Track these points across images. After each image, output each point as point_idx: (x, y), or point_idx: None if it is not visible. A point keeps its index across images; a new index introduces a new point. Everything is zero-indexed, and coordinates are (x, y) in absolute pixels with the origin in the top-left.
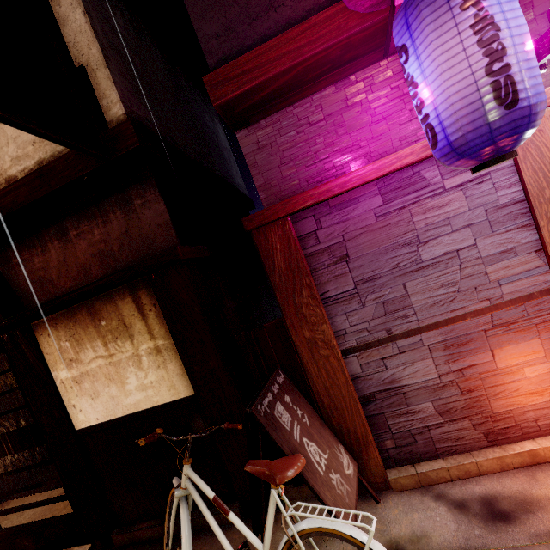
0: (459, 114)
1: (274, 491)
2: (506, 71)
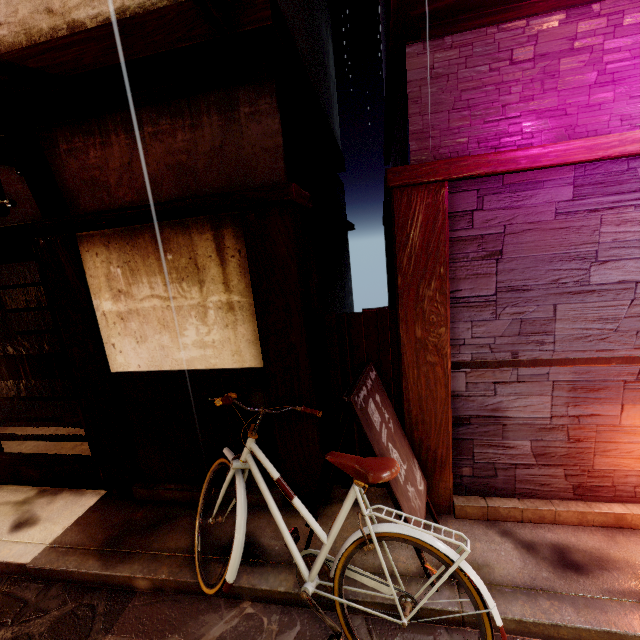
0: None
1: (357, 489)
2: None
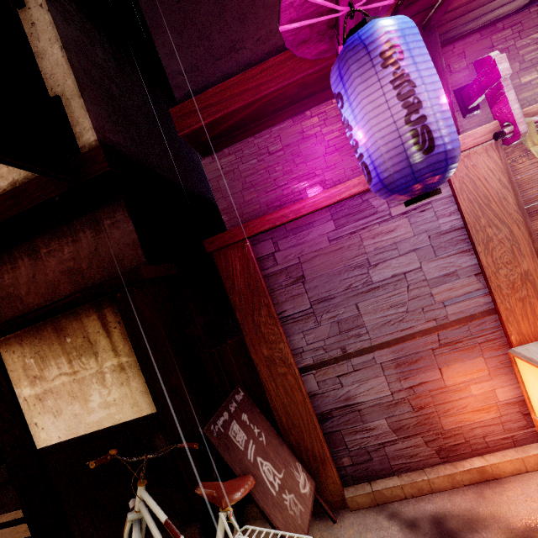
0: (385, 157)
1: (222, 515)
2: (422, 122)
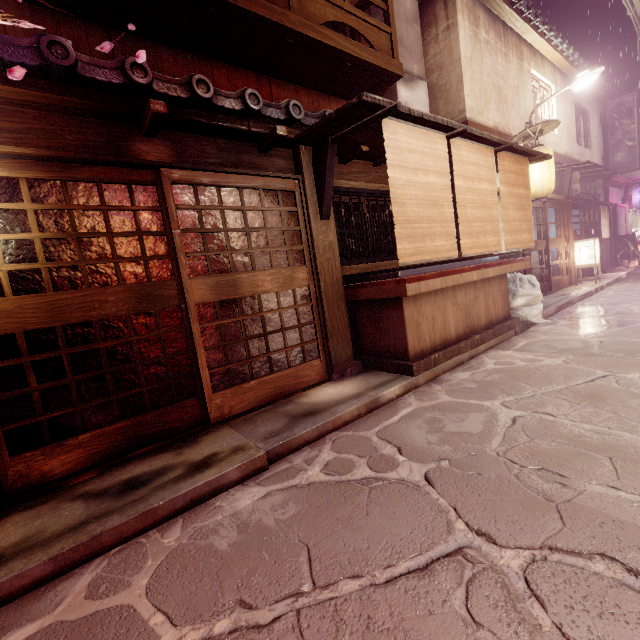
0: None
1: None
2: None
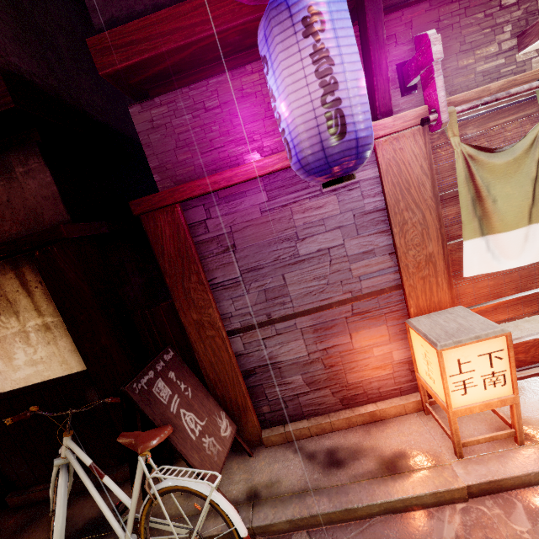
0: (302, 137)
1: (141, 458)
2: (337, 105)
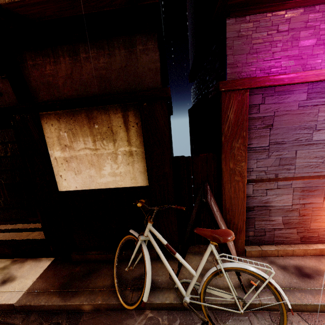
0: None
1: (212, 246)
2: None
